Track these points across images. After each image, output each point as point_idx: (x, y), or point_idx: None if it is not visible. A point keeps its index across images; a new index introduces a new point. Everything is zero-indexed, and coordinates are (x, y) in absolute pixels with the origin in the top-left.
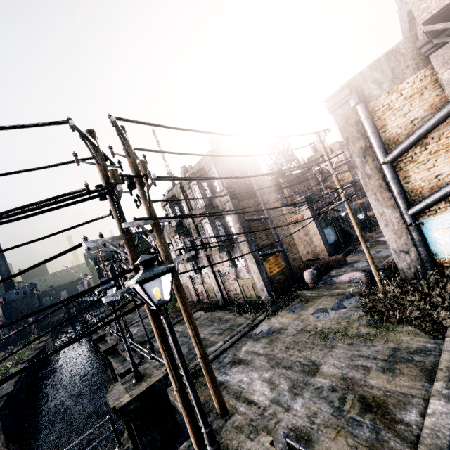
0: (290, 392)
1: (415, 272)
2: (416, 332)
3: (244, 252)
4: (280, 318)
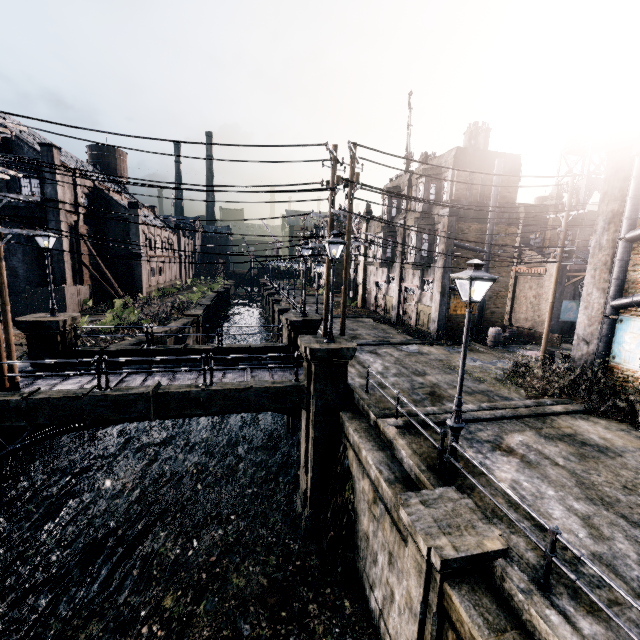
0: (393, 374)
1: (583, 365)
2: (521, 393)
3: (435, 277)
4: (432, 349)
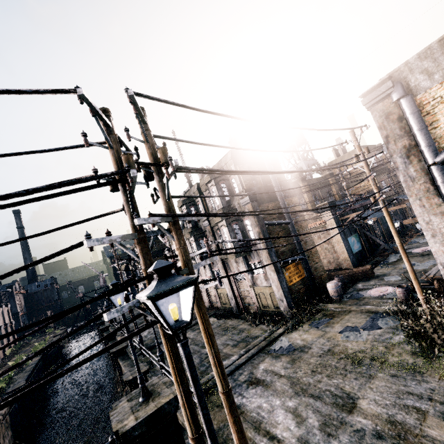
0: (321, 431)
1: None
2: None
3: (262, 258)
4: (302, 334)
